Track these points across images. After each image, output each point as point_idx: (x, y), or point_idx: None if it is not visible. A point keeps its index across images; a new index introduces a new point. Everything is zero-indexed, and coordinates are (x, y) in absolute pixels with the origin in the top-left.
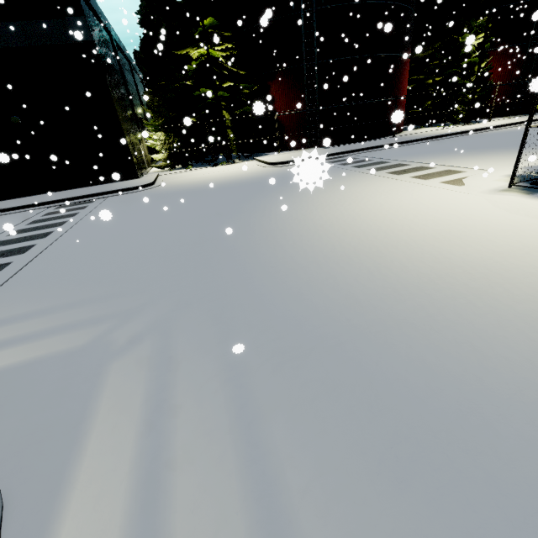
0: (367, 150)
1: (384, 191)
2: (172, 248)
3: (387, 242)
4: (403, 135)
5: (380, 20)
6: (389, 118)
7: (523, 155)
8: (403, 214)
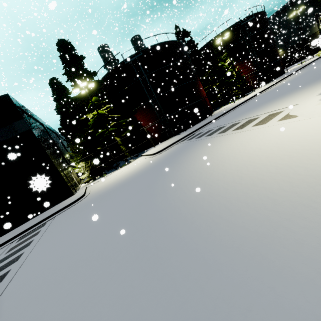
0: (205, 126)
1: (247, 140)
2: (115, 257)
3: (318, 174)
4: (216, 113)
5: (179, 69)
6: (204, 108)
7: (304, 92)
8: (289, 147)
